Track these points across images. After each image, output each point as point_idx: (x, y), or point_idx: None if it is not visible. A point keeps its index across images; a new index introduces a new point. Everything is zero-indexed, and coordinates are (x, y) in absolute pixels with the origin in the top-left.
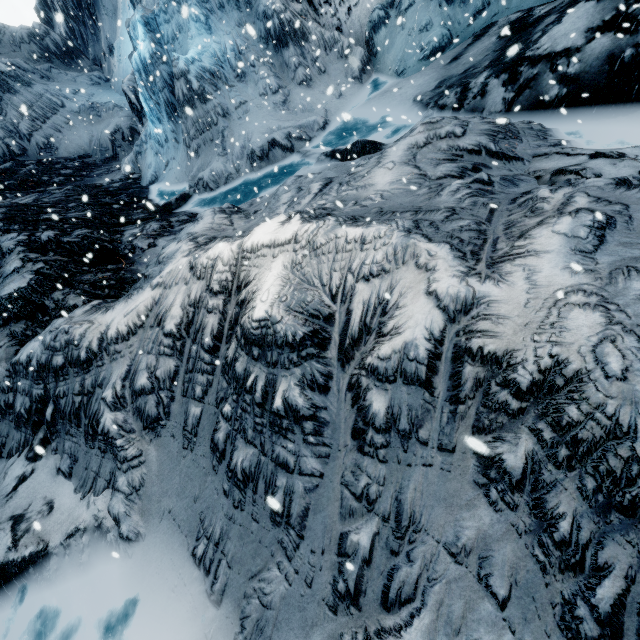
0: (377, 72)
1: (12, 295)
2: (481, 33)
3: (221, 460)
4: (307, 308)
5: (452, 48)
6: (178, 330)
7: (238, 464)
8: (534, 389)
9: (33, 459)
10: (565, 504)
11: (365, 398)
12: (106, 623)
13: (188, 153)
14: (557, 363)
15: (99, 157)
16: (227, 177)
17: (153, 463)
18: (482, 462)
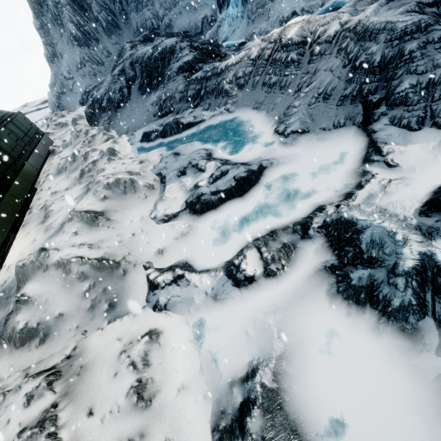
0: None
1: (186, 62)
2: None
3: (265, 86)
4: (303, 36)
5: None
6: (255, 58)
7: (272, 82)
8: (353, 29)
9: (194, 108)
10: (350, 46)
11: (314, 51)
12: (223, 130)
13: (248, 22)
14: (359, 21)
15: (193, 33)
16: (267, 32)
17: (240, 97)
18: (338, 51)
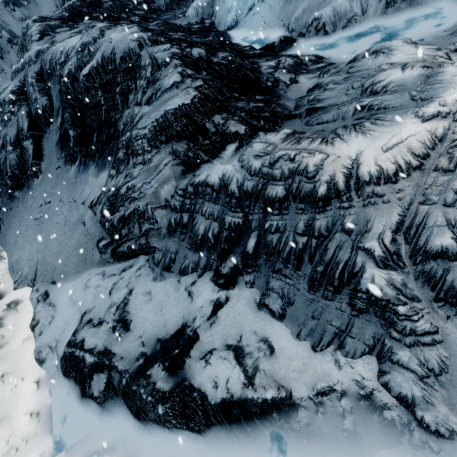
0: None
1: (177, 111)
2: None
3: None
4: None
5: None
6: None
7: None
8: None
9: (224, 286)
10: None
11: None
12: None
13: None
14: None
15: (162, 3)
16: (350, 19)
17: None
18: None
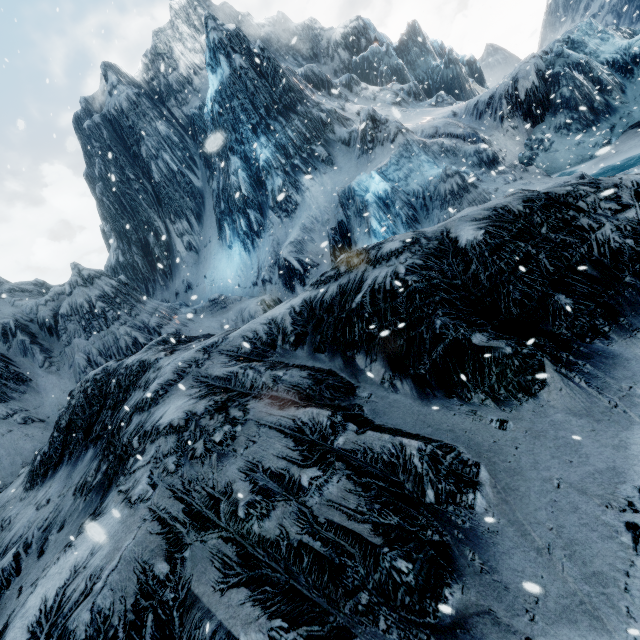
0: (550, 175)
1: None
2: (637, 125)
3: None
4: None
5: (615, 140)
6: None
7: None
8: None
9: None
10: None
11: None
12: None
13: None
14: None
15: None
16: None
17: None
18: None
